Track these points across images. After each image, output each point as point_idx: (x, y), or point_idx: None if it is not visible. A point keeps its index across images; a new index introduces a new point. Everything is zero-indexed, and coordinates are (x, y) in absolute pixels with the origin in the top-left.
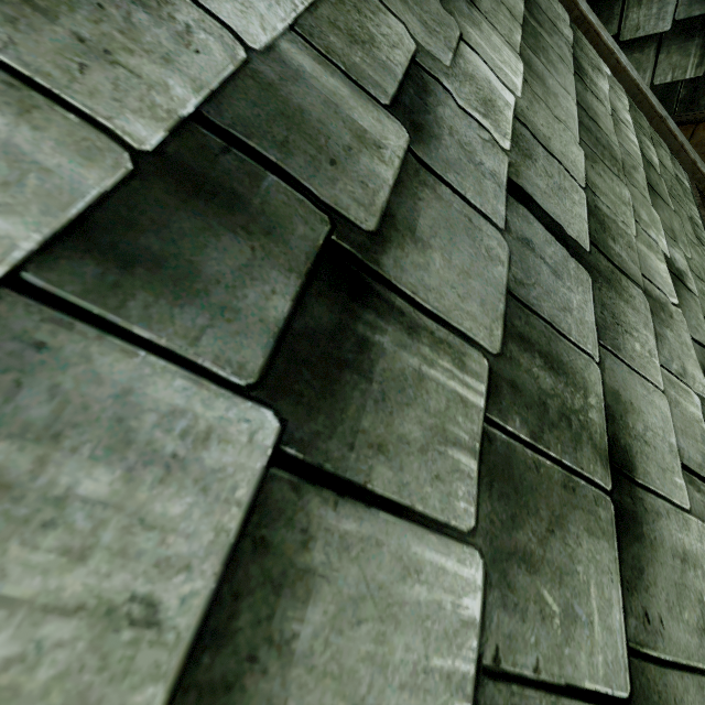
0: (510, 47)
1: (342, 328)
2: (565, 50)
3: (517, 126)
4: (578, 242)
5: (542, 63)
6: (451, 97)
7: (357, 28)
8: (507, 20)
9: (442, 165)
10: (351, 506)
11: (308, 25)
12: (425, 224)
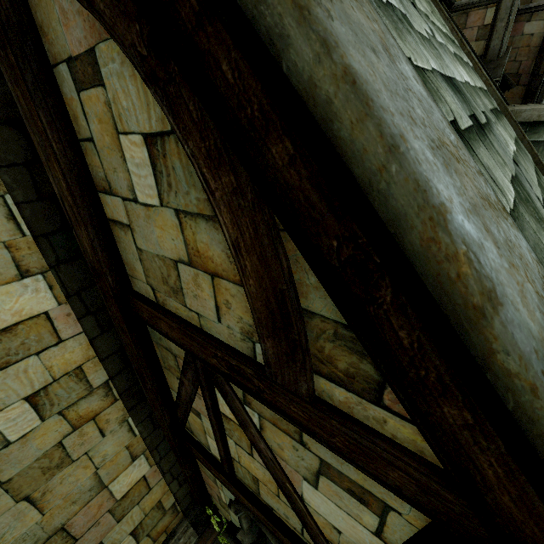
0: (510, 140)
1: (478, 128)
2: (531, 163)
3: (514, 155)
4: (538, 198)
5: (522, 155)
6: (494, 127)
7: (471, 94)
8: (509, 134)
9: (494, 134)
10: (485, 148)
11: (462, 84)
12: (492, 137)
